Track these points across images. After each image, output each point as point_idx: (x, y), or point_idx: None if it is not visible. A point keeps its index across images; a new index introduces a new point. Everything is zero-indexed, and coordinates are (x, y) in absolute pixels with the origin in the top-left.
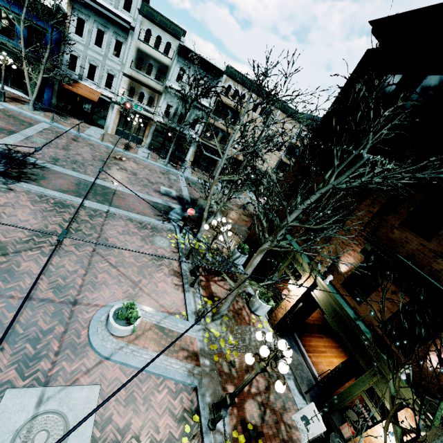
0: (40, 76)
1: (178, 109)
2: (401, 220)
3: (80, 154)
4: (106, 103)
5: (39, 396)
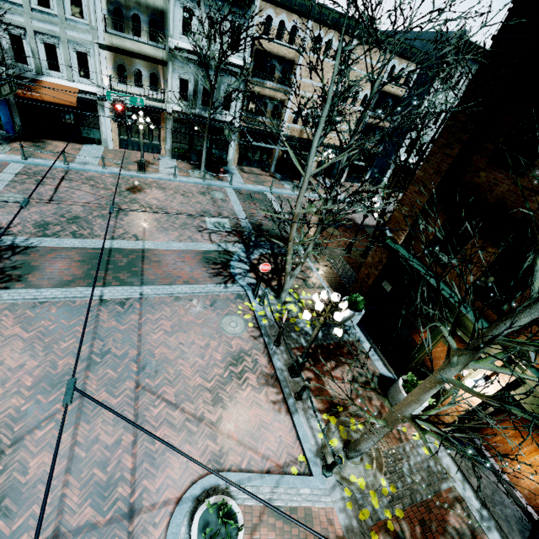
0: None
1: (199, 83)
2: None
3: (78, 202)
4: (91, 103)
5: None
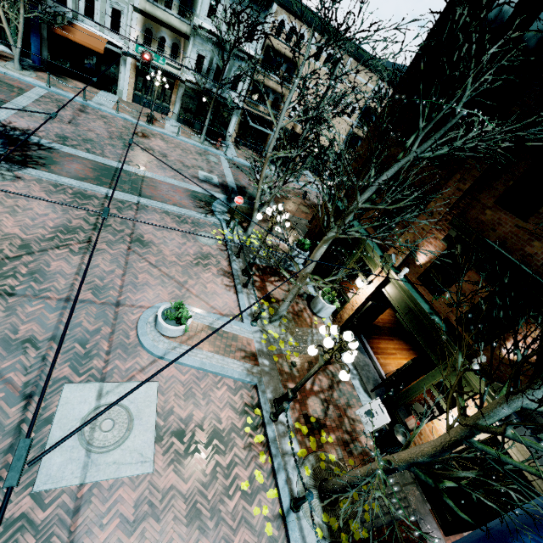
0: (21, 16)
1: (213, 61)
2: (496, 198)
3: (93, 130)
4: (115, 55)
5: (98, 390)
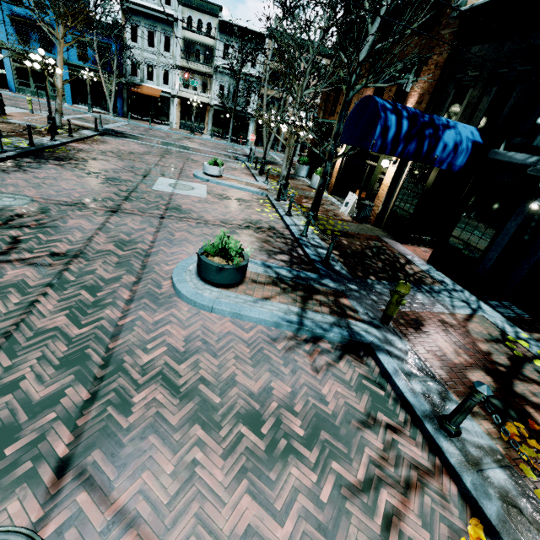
0: (114, 83)
1: (231, 88)
2: None
3: (157, 134)
4: (167, 99)
5: (175, 181)
